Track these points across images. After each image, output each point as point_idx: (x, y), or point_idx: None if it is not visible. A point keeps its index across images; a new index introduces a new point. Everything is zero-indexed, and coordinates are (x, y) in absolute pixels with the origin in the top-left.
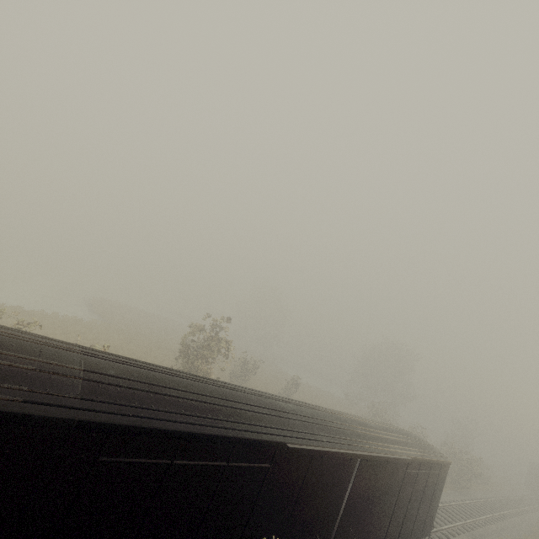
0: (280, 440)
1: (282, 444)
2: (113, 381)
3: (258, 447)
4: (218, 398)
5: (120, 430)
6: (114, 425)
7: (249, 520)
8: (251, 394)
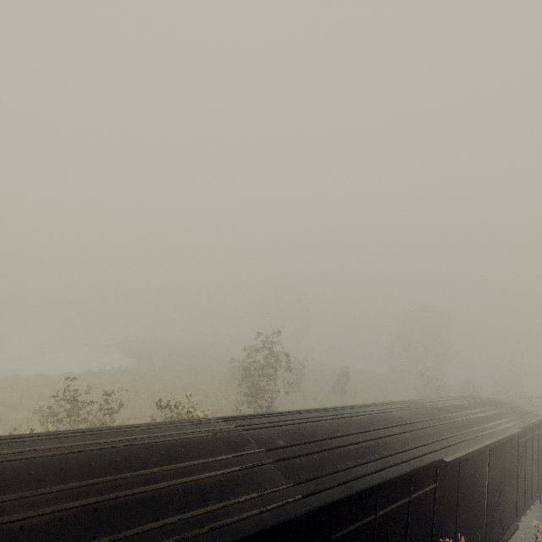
0: (436, 457)
1: (440, 460)
2: (292, 453)
3: (426, 472)
4: (363, 432)
5: (339, 505)
6: (335, 502)
7: (433, 541)
8: (372, 414)
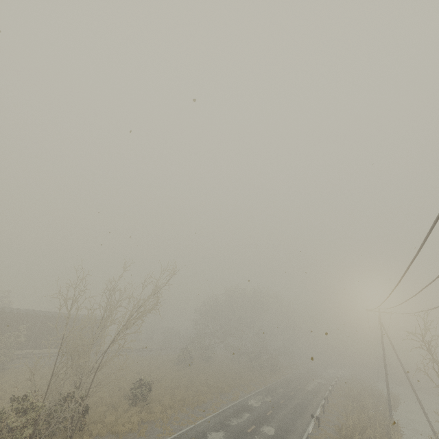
0: (2, 311)
1: (3, 311)
2: None
3: None
4: None
5: None
6: None
7: None
8: None
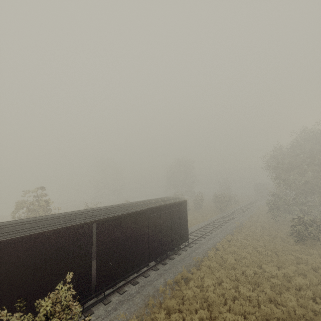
0: None
1: None
2: None
3: None
4: None
5: None
6: None
7: None
8: None
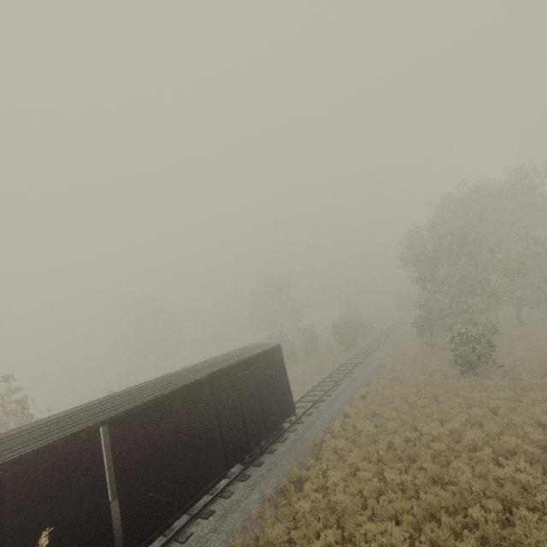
0: None
1: None
2: None
3: None
4: None
5: None
6: None
7: None
8: None
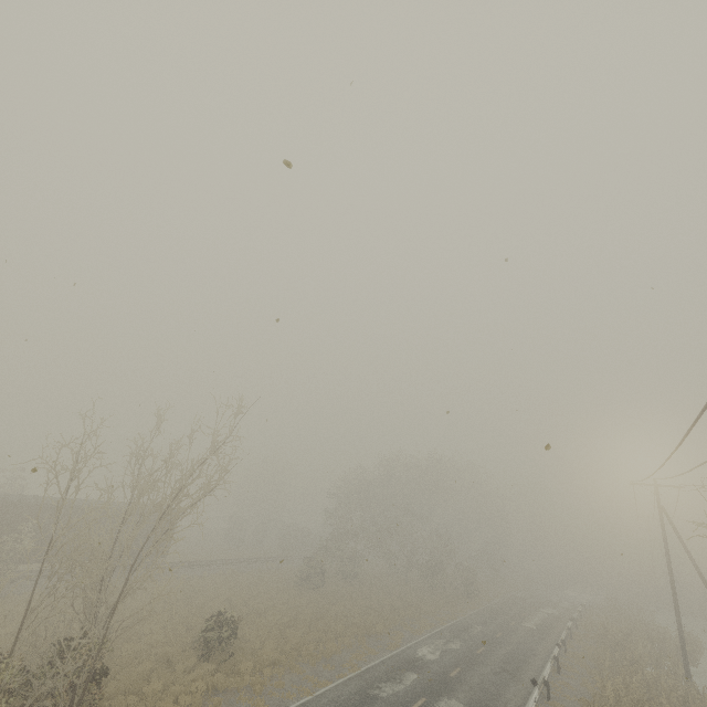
0: None
1: None
2: None
3: None
4: None
5: None
6: None
7: None
8: None
